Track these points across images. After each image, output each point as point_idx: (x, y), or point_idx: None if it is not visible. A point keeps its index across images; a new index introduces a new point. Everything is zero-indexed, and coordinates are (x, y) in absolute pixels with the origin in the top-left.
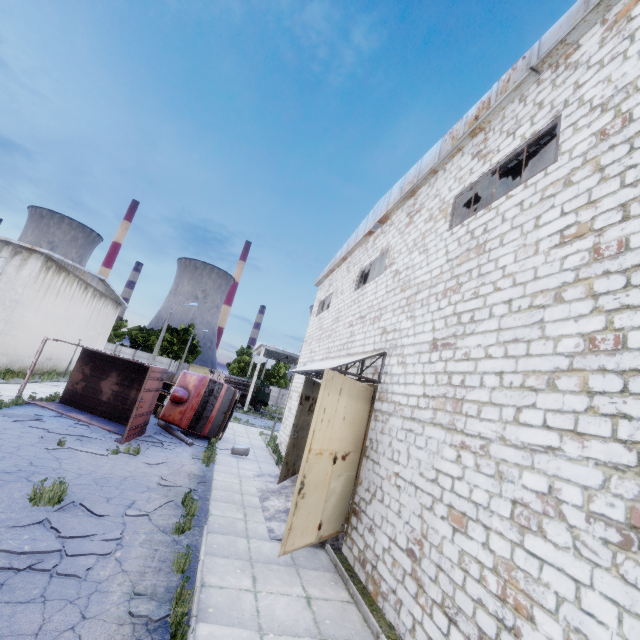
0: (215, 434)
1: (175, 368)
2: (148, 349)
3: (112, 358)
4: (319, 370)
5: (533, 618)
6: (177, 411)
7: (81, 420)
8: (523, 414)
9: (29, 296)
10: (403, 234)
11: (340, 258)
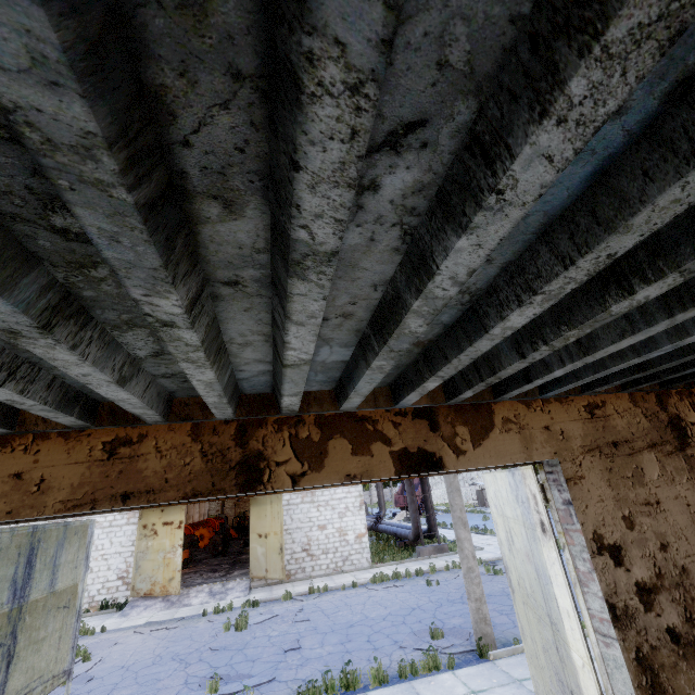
0: None
1: None
2: None
3: None
4: None
5: (348, 534)
6: None
7: None
8: (337, 491)
9: None
10: None
11: None
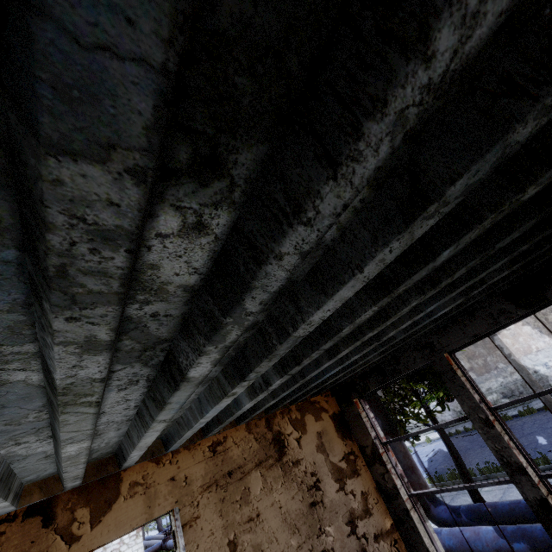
0: None
1: None
2: None
3: None
4: None
5: None
6: None
7: None
8: None
9: None
10: None
11: None
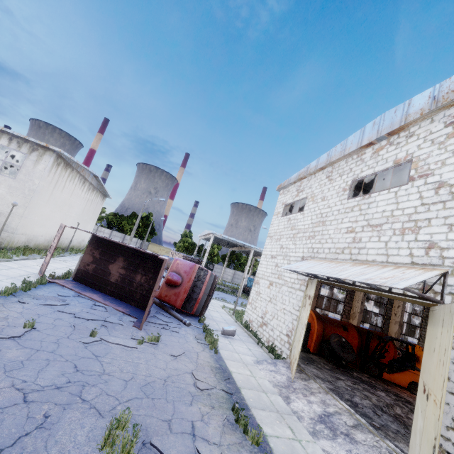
0: (199, 312)
1: (139, 245)
2: (120, 230)
3: (118, 245)
4: (359, 281)
5: None
6: (172, 293)
7: (97, 300)
8: None
9: (43, 187)
10: (444, 144)
11: (318, 168)
